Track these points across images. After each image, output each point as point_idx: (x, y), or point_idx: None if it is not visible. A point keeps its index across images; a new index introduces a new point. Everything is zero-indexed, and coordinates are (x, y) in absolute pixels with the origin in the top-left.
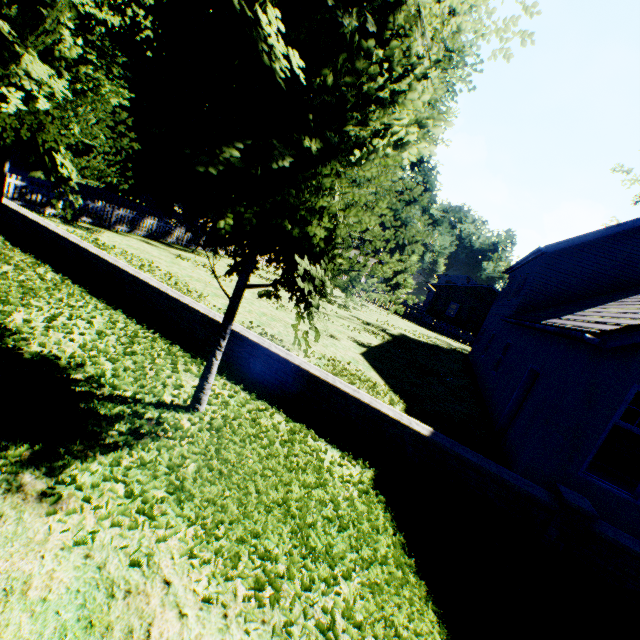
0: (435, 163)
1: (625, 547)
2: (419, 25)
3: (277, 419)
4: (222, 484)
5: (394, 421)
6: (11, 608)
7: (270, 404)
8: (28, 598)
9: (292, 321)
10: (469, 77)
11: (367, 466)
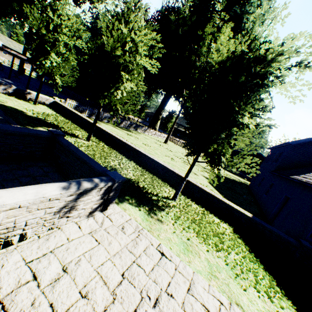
0: None
1: None
2: (268, 95)
3: (196, 206)
4: (194, 223)
5: (238, 210)
6: (171, 243)
7: (191, 200)
8: (173, 242)
9: (179, 166)
10: None
11: (229, 225)
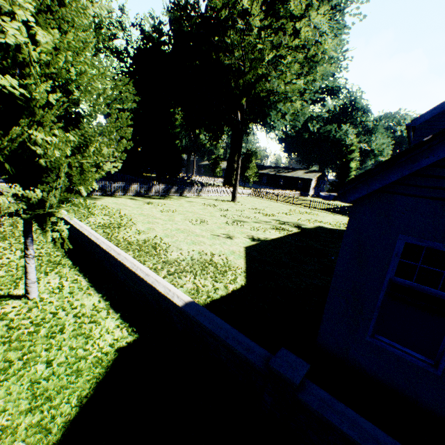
0: (351, 86)
1: (330, 423)
2: None
3: (93, 300)
4: None
5: (163, 296)
6: None
7: (101, 290)
8: None
9: (200, 231)
10: (358, 10)
11: (135, 333)
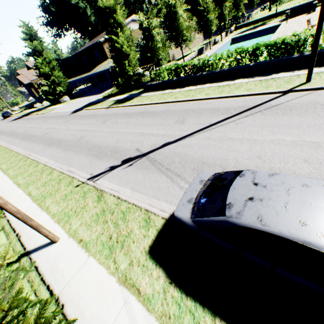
0: None
1: None
2: None
3: None
4: None
5: None
6: None
7: None
8: None
9: None
10: None
11: None
